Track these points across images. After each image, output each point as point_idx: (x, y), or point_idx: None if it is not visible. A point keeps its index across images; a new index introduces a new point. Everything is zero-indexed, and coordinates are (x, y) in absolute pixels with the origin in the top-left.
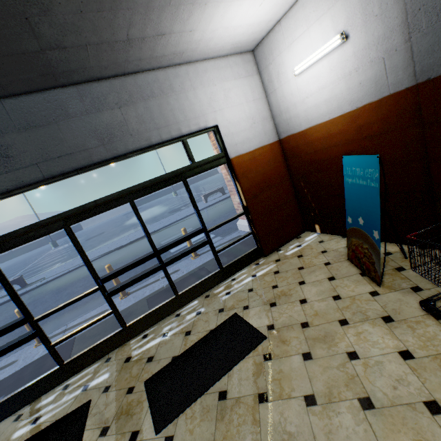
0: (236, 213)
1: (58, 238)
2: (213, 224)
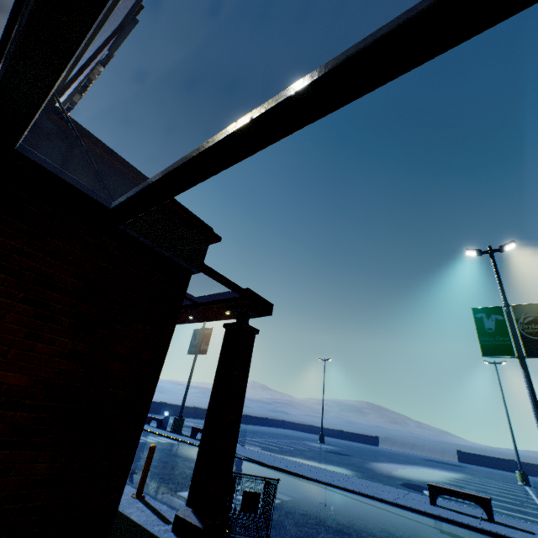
0: (331, 531)
1: (350, 439)
2: (282, 512)
